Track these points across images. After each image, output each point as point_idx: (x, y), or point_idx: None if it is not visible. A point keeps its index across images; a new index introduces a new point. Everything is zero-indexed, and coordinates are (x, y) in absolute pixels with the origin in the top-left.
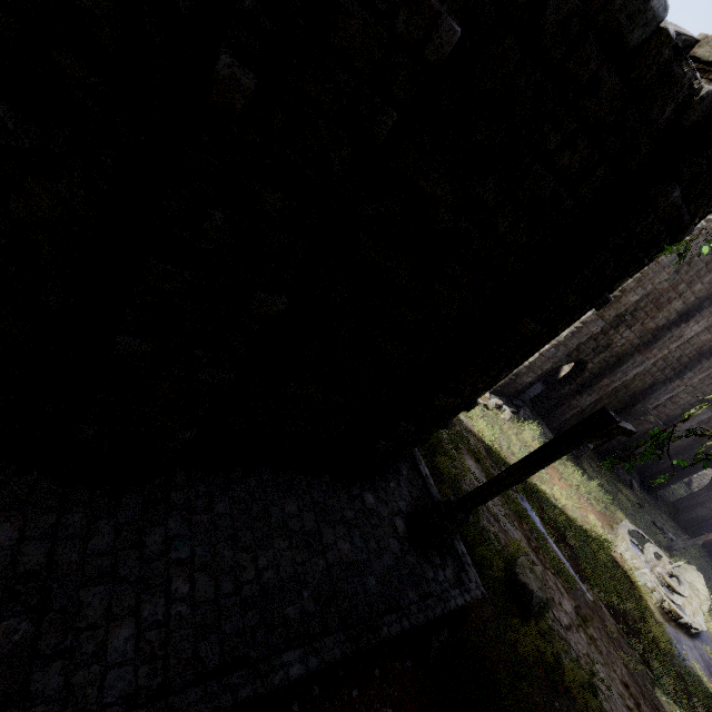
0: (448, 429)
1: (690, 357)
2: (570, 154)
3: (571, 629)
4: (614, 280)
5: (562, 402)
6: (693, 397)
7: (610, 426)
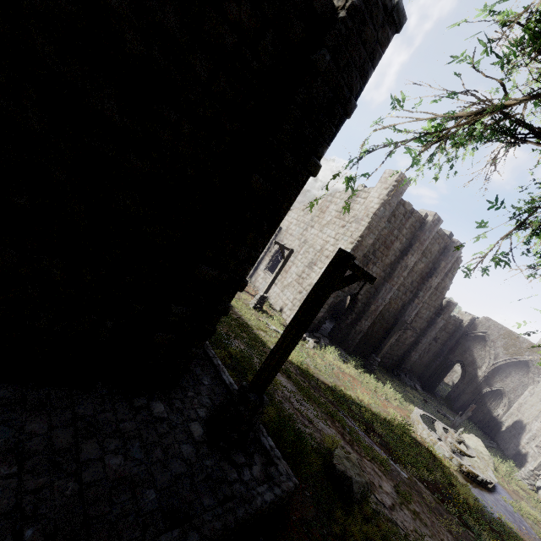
0: (260, 355)
1: (417, 282)
2: (236, 6)
3: (394, 508)
4: (317, 145)
5: (350, 330)
6: (430, 311)
7: (348, 262)
